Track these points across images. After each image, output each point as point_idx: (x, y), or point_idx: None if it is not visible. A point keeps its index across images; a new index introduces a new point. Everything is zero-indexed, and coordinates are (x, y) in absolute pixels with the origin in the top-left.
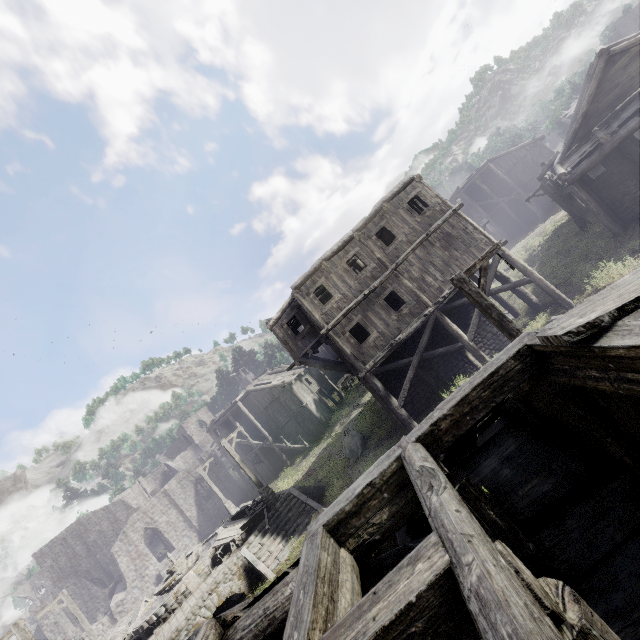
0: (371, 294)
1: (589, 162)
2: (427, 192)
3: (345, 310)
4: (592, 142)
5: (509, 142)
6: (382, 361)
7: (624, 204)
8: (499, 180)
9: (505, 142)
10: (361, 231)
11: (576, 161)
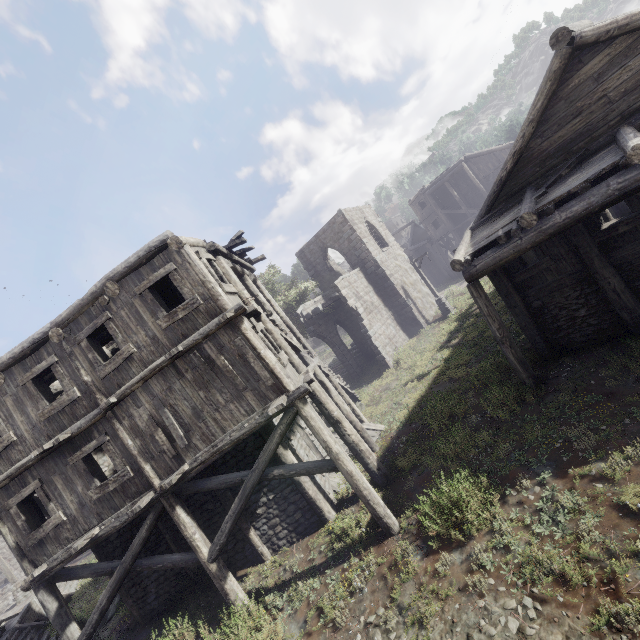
0: (65, 444)
1: (497, 255)
2: (188, 273)
3: (13, 468)
4: (514, 215)
5: (507, 132)
6: (61, 567)
7: (558, 321)
8: (474, 185)
9: (503, 131)
10: (66, 326)
11: (482, 243)
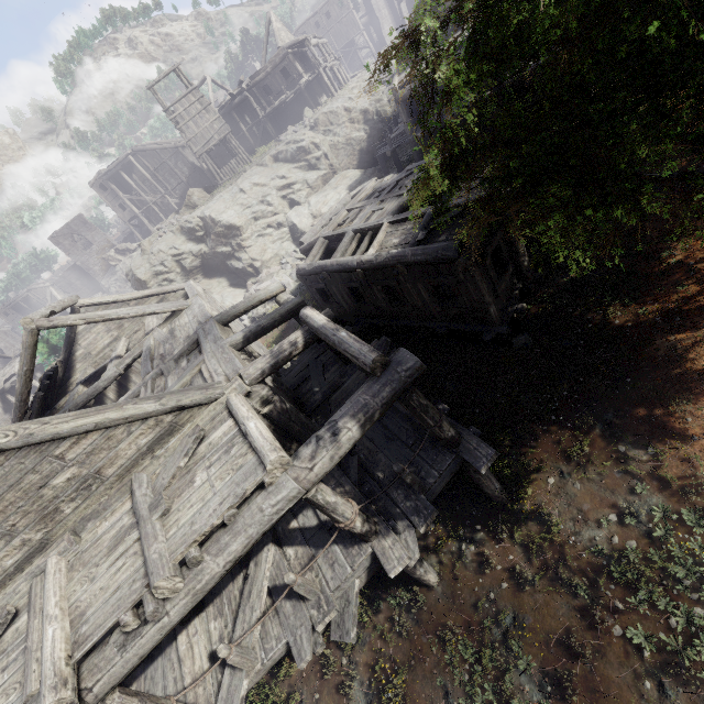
0: None
1: None
2: None
3: None
4: None
5: None
6: None
7: None
8: None
9: None
10: (320, 11)
11: None
